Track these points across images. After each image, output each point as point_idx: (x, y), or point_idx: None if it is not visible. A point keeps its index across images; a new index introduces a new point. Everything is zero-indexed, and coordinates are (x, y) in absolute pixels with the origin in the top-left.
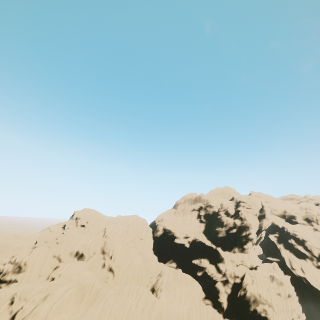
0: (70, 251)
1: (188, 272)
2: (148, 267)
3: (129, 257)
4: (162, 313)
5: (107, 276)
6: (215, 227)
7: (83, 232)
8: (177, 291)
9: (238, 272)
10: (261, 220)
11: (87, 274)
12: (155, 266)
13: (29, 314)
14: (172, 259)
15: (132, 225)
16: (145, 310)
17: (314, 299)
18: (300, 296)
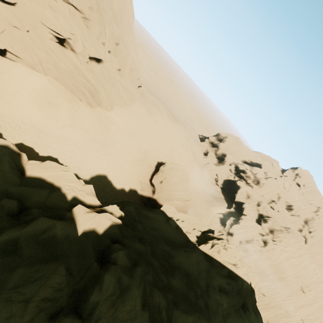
0: (289, 201)
1: None
2: None
3: None
4: None
5: None
6: None
7: (299, 192)
8: None
9: None
10: None
11: (293, 228)
12: None
13: (280, 232)
14: None
15: None
16: (321, 293)
17: None
18: None
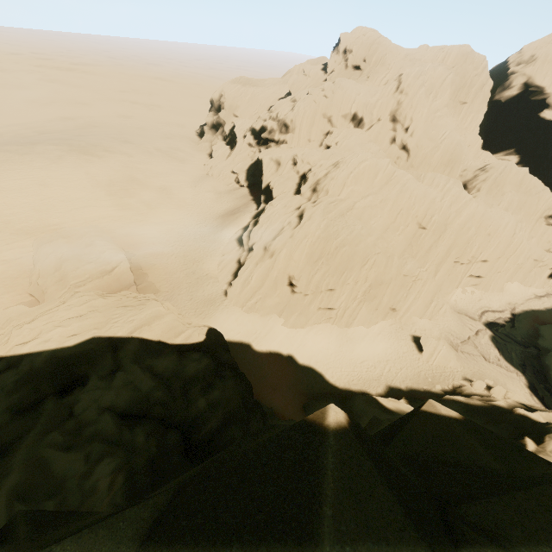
0: (345, 112)
1: (538, 175)
2: (465, 154)
3: (438, 134)
4: (473, 216)
5: (397, 156)
6: None
7: (359, 80)
8: (506, 197)
9: None
10: None
11: (372, 149)
12: (473, 155)
13: (325, 177)
14: (513, 149)
15: (452, 70)
16: (453, 206)
17: None
18: None
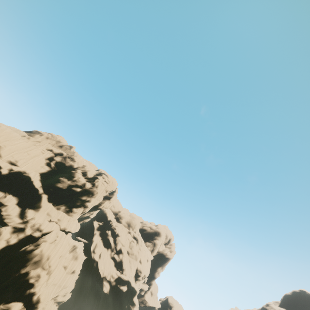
0: None
1: None
2: None
3: None
4: None
5: None
6: (61, 176)
7: None
8: None
9: (46, 227)
10: (105, 199)
11: None
12: None
13: None
14: None
15: None
16: None
17: (89, 283)
18: (81, 277)
